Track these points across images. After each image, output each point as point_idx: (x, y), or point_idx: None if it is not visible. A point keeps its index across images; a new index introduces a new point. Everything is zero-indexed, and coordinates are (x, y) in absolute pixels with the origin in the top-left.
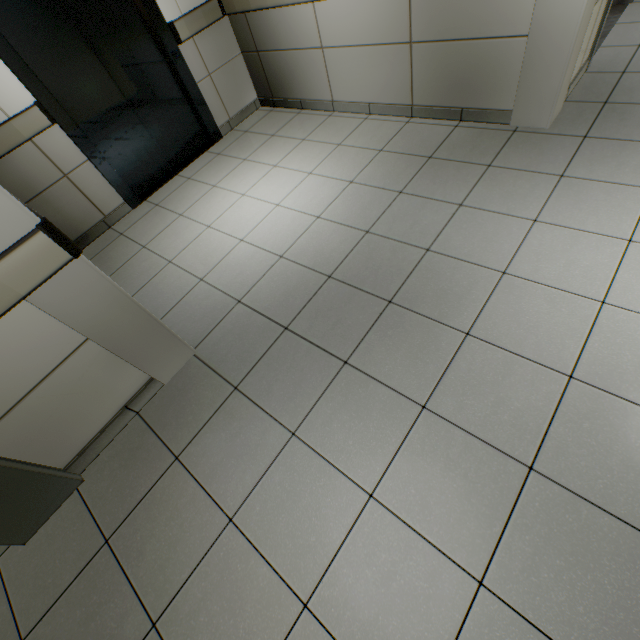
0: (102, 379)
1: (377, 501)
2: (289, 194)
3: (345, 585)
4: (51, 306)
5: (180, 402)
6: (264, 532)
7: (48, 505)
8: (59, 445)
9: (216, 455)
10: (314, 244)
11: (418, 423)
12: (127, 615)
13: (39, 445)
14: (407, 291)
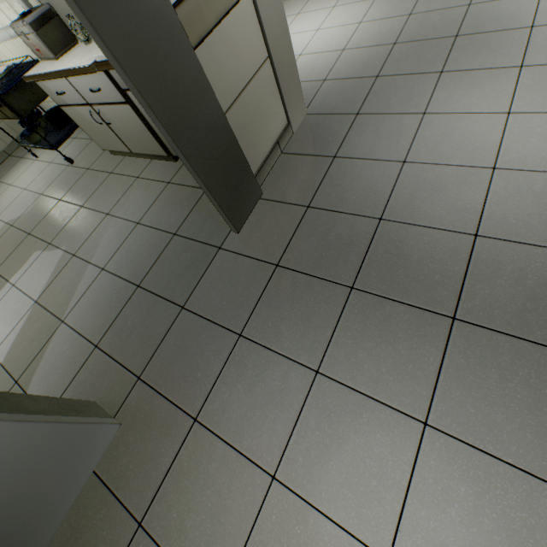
0: (269, 105)
1: (515, 113)
2: (324, 22)
3: (518, 150)
4: (260, 6)
5: (314, 136)
6: (436, 156)
7: (249, 203)
8: (250, 156)
9: (367, 144)
10: (368, 35)
11: (522, 74)
12: (354, 224)
13: (243, 147)
14: (467, 27)
